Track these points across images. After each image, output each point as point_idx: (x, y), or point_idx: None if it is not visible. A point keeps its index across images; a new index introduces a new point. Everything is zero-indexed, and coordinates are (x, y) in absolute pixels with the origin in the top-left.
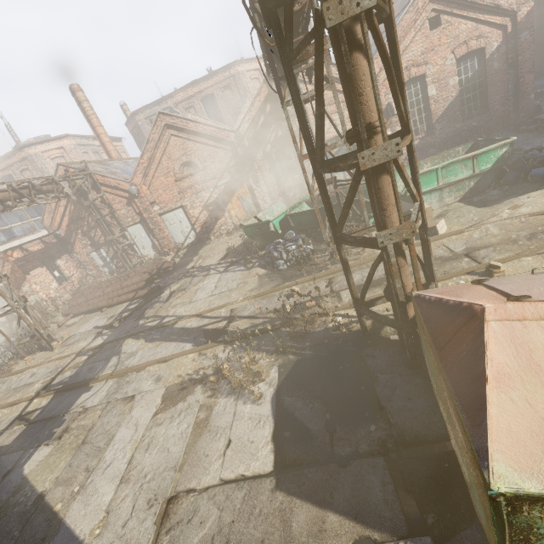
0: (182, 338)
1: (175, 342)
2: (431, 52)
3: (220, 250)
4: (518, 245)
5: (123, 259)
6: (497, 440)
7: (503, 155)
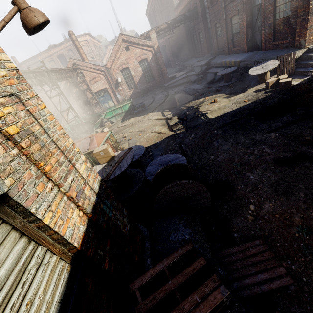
0: None
1: None
2: (128, 59)
3: None
4: None
5: None
6: None
7: (130, 106)
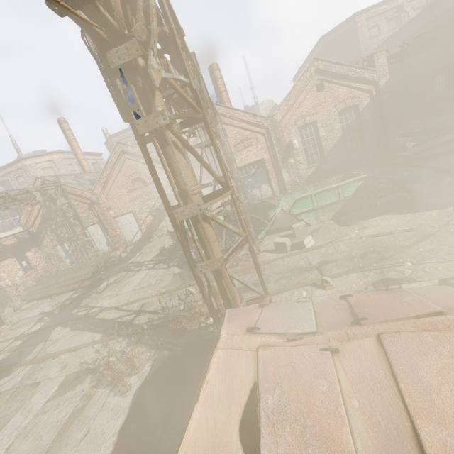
0: (97, 329)
1: (90, 332)
2: (319, 106)
3: (157, 248)
4: (353, 262)
5: (82, 252)
6: (186, 452)
7: (360, 186)
